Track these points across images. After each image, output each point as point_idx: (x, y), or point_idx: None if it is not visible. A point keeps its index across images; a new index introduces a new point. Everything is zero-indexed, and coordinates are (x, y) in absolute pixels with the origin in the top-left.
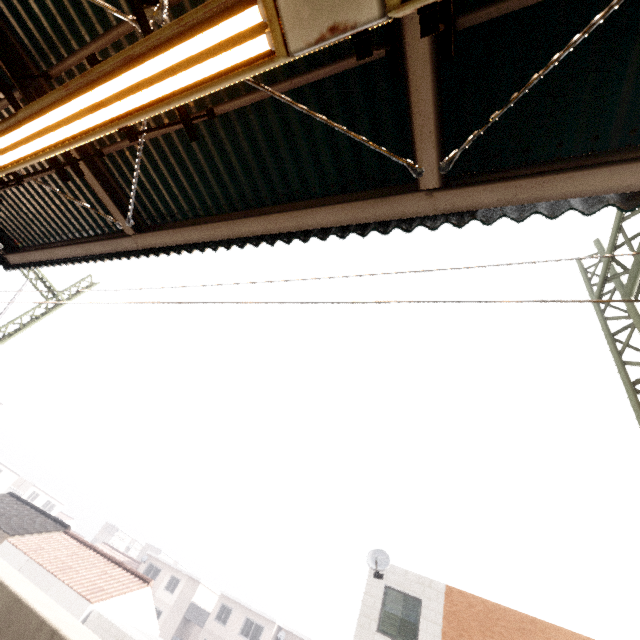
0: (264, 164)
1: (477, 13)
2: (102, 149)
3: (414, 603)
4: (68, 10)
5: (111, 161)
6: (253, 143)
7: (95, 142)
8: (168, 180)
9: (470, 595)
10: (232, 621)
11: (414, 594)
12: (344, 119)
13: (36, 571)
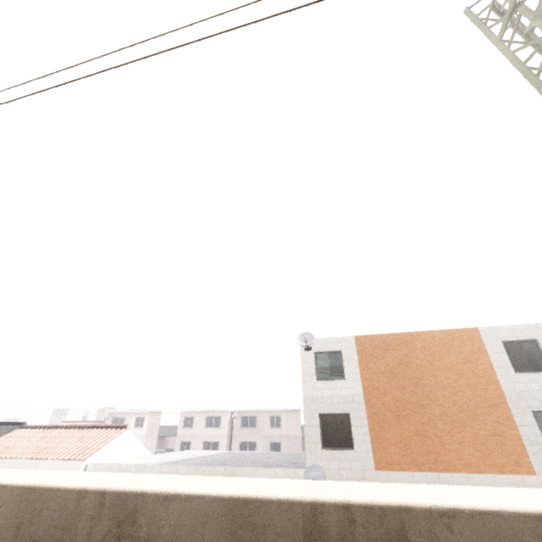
0: None
1: None
2: None
3: (336, 355)
4: None
5: None
6: None
7: None
8: None
9: (371, 336)
10: (196, 423)
11: (335, 350)
12: None
13: (13, 464)
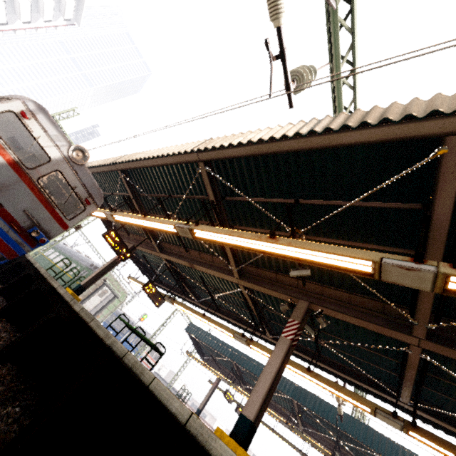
0: None
1: None
2: None
3: None
4: None
5: None
6: None
7: None
8: None
9: None
10: None
11: None
12: None
13: None
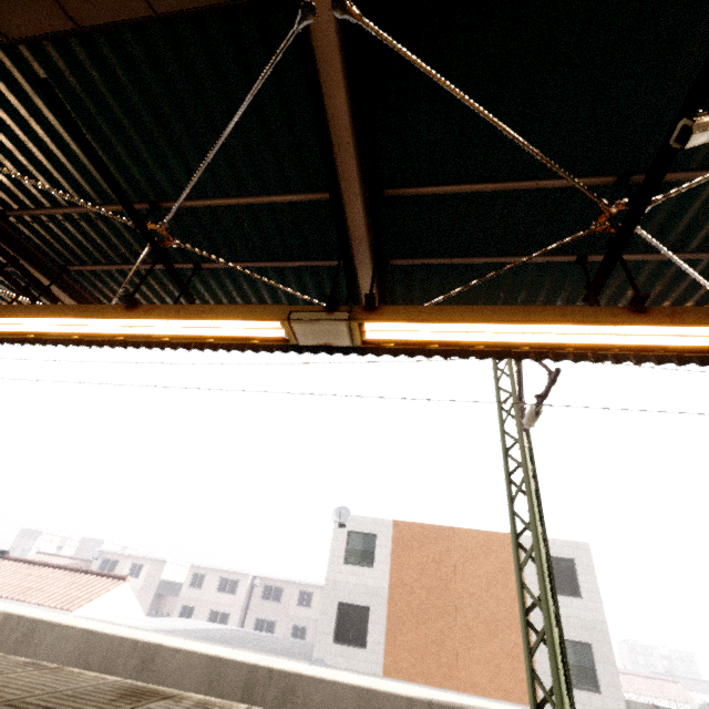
0: (244, 293)
1: (401, 260)
2: (67, 266)
3: (371, 538)
4: (36, 177)
5: (74, 270)
6: (235, 282)
7: (55, 257)
8: (143, 290)
9: (411, 523)
10: (207, 584)
11: (370, 532)
12: (313, 282)
13: None
